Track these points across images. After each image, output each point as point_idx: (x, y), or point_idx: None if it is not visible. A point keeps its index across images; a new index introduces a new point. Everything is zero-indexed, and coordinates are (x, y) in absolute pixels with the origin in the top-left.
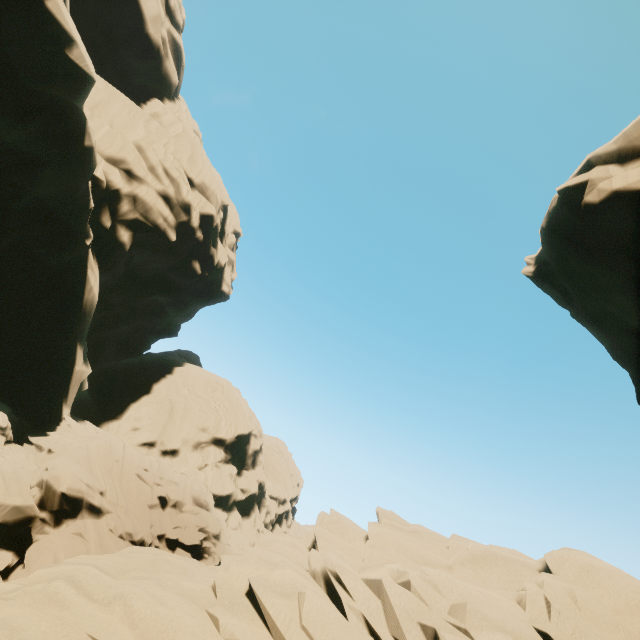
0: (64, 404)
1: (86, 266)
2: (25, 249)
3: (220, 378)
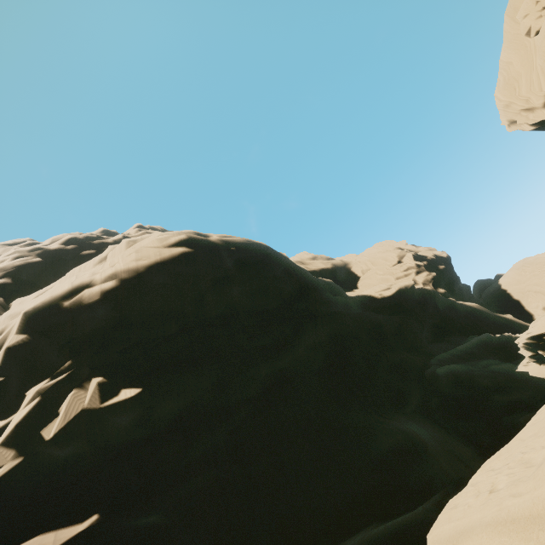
0: (525, 325)
1: (462, 304)
2: (458, 317)
3: (514, 267)
